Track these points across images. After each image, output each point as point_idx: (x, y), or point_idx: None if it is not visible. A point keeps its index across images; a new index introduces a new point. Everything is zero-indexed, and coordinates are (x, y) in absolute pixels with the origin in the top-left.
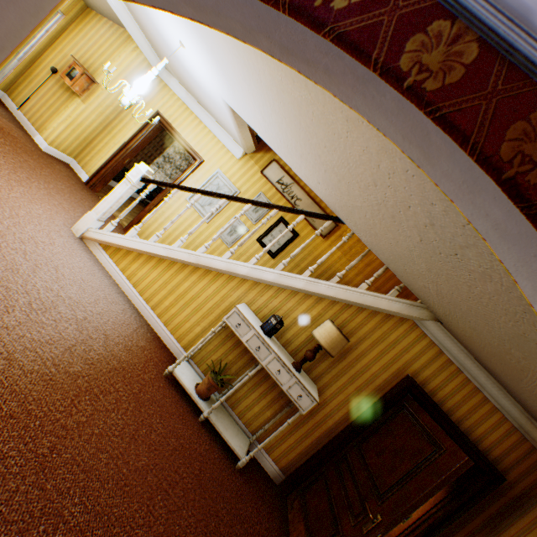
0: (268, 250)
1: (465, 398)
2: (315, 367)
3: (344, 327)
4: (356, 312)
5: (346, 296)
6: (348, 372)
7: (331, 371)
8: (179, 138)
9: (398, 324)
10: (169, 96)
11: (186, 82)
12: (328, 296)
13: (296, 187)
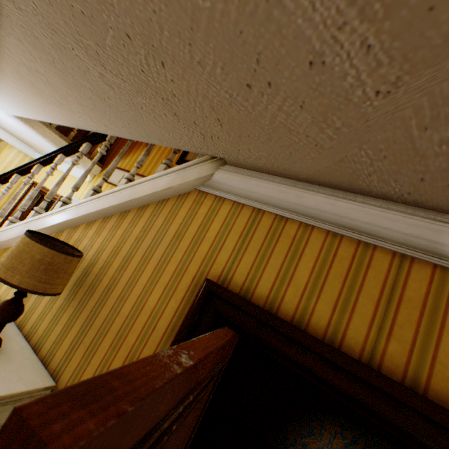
0: (24, 206)
1: (353, 281)
2: (60, 344)
3: (104, 251)
4: (118, 222)
5: (100, 205)
6: (112, 327)
7: (85, 339)
8: (46, 191)
9: (178, 206)
10: (44, 169)
11: (35, 145)
12: (80, 218)
13: (136, 177)
